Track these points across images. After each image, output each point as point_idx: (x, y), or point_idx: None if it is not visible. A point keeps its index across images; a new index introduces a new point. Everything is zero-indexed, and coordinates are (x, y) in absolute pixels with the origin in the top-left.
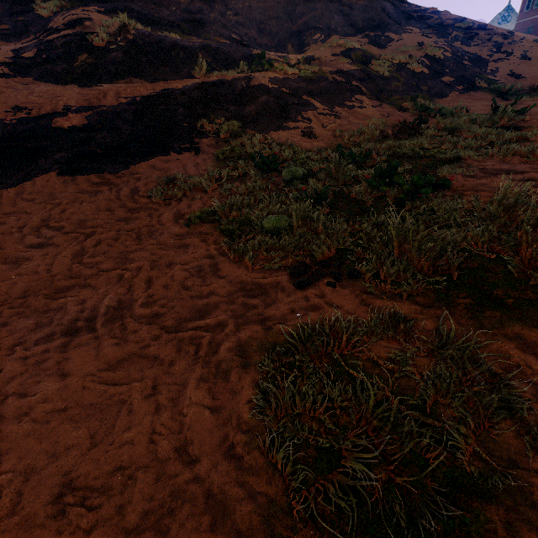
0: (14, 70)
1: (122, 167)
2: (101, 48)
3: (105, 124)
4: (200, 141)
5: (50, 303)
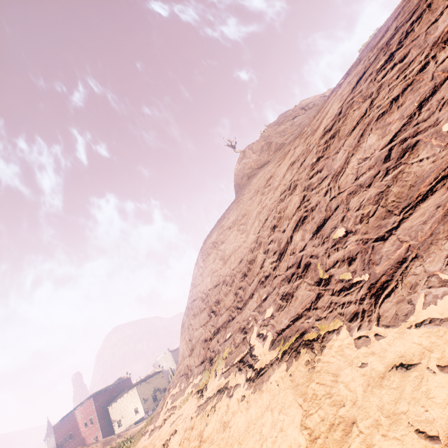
0: None
1: None
2: None
3: None
4: None
5: None
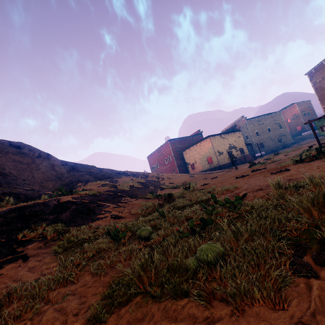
0: None
1: None
2: None
3: None
4: (24, 249)
5: None
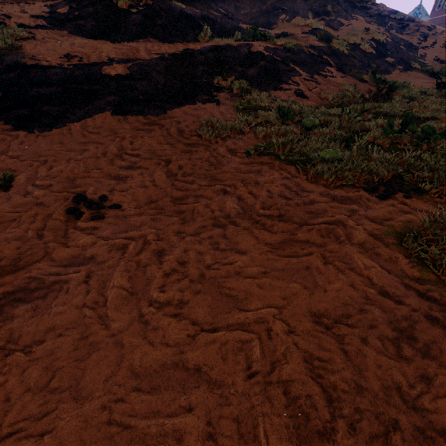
0: (51, 23)
1: (161, 112)
2: (124, 10)
3: (143, 75)
4: (217, 95)
5: (180, 206)
